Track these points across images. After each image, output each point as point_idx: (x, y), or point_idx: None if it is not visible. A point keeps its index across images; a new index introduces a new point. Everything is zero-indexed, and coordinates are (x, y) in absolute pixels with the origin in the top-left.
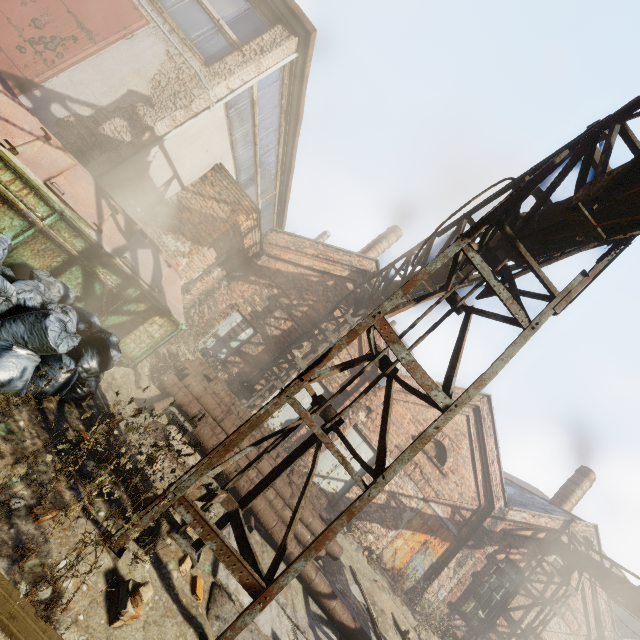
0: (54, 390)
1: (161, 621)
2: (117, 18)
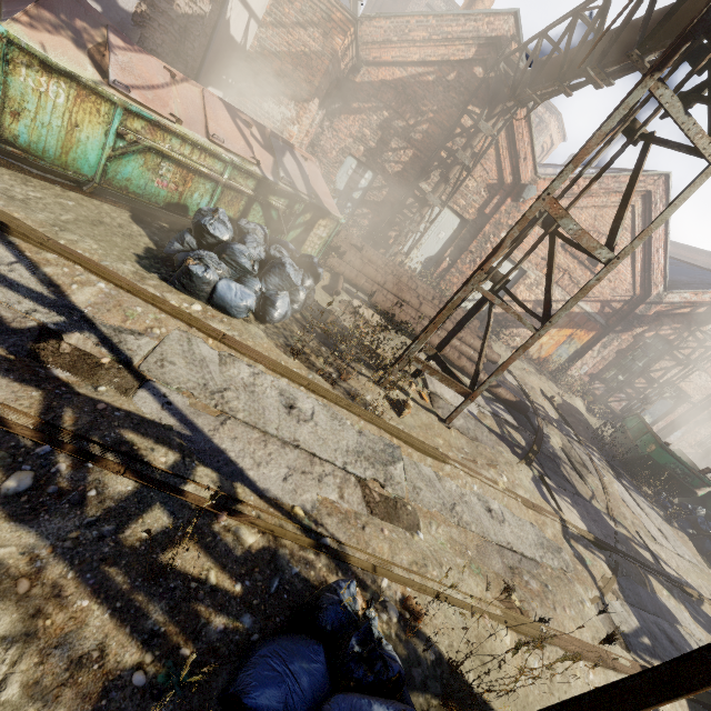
0: (301, 308)
1: (417, 413)
2: None
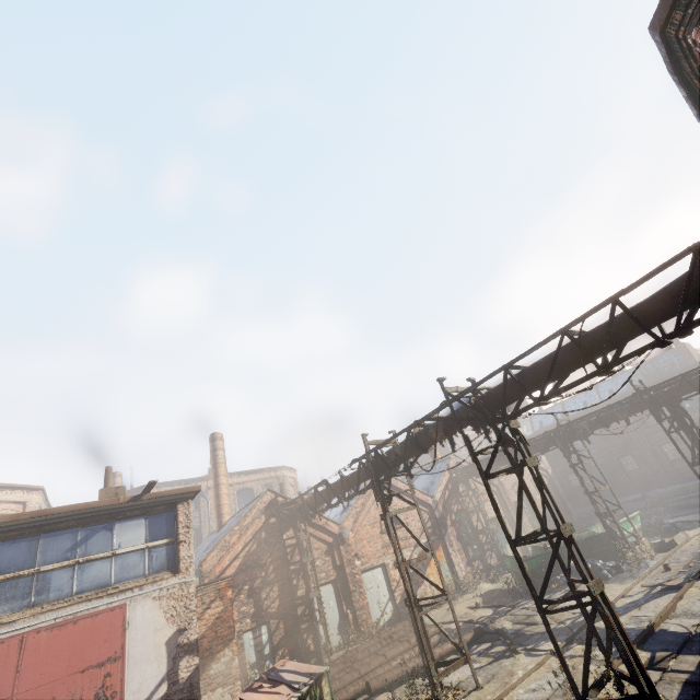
0: None
1: None
2: (111, 629)
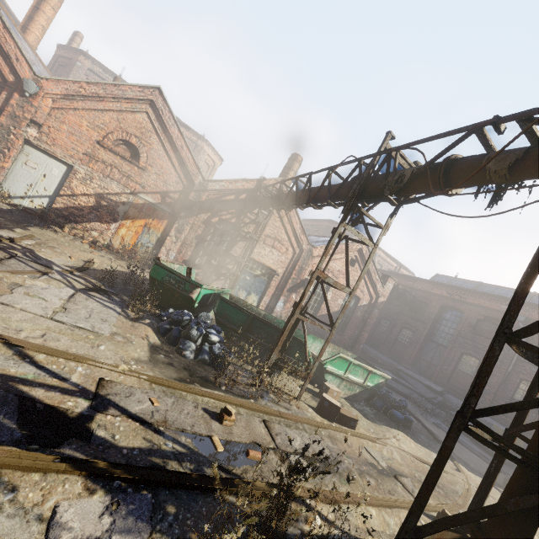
0: None
1: None
2: None
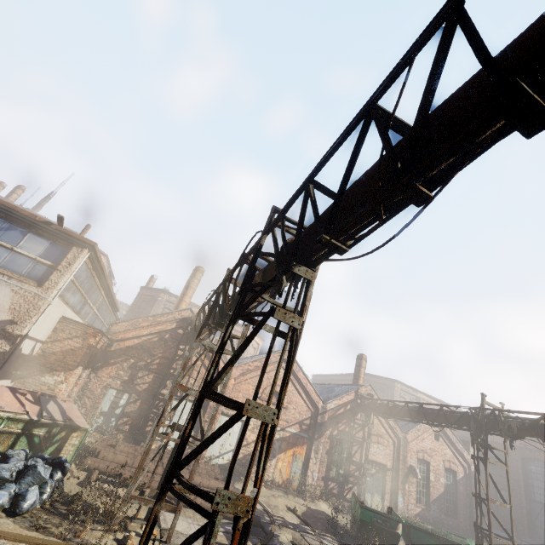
0: (49, 497)
1: None
2: None
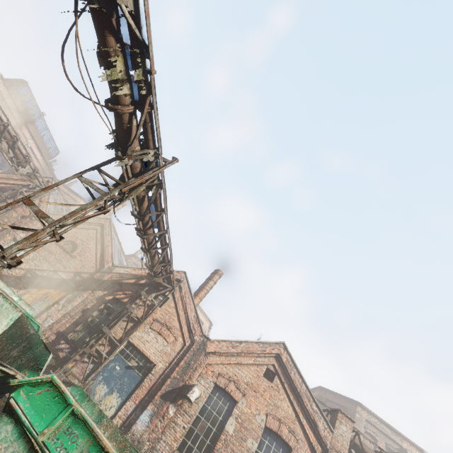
0: None
1: None
2: None
